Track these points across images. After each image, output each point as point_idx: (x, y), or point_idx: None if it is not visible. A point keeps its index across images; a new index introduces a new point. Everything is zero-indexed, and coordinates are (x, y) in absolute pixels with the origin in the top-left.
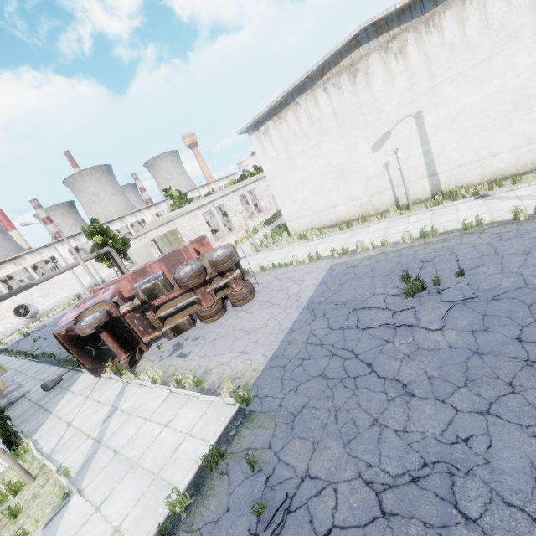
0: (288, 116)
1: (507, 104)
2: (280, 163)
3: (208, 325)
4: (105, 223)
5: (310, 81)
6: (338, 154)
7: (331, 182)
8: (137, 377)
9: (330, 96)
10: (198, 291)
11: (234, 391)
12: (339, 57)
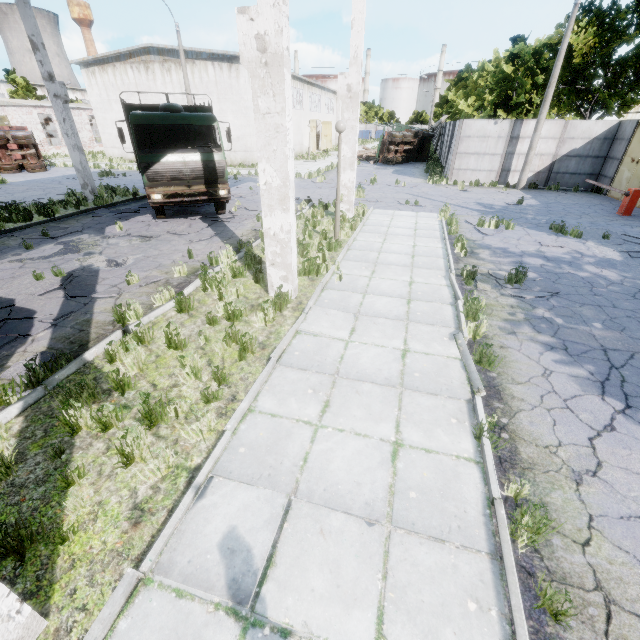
0: (109, 71)
1: None
2: (102, 101)
3: (4, 174)
4: None
5: (123, 57)
6: None
7: None
8: None
9: (135, 74)
10: None
11: None
12: (140, 53)
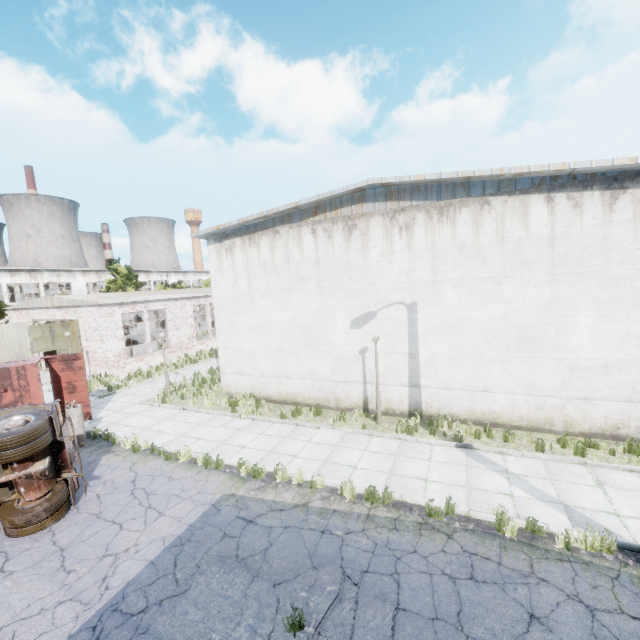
0: (262, 242)
1: (510, 336)
2: (235, 293)
3: None
4: (4, 269)
5: (299, 214)
6: (310, 313)
7: (292, 344)
8: None
9: (317, 241)
10: None
11: None
12: (339, 203)
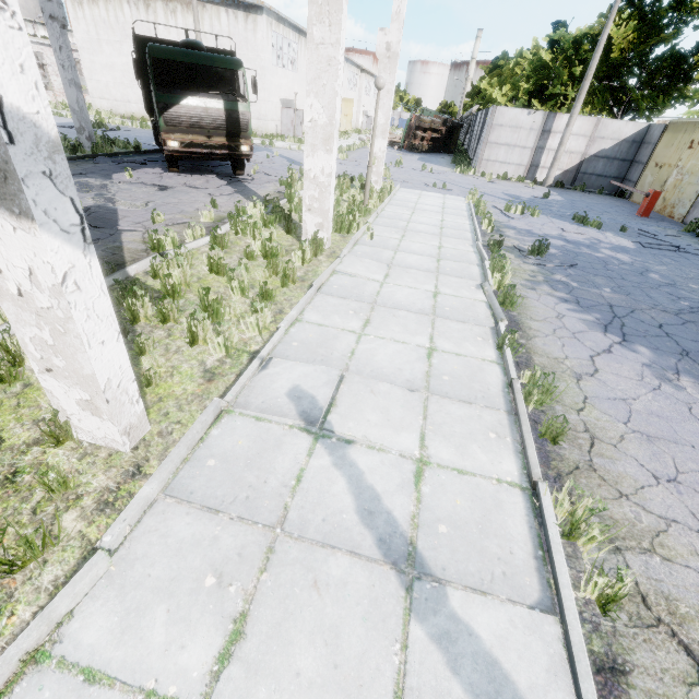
0: (100, 4)
1: None
2: (90, 39)
3: None
4: None
5: None
6: None
7: (128, 80)
8: None
9: (132, 11)
10: None
11: None
12: None
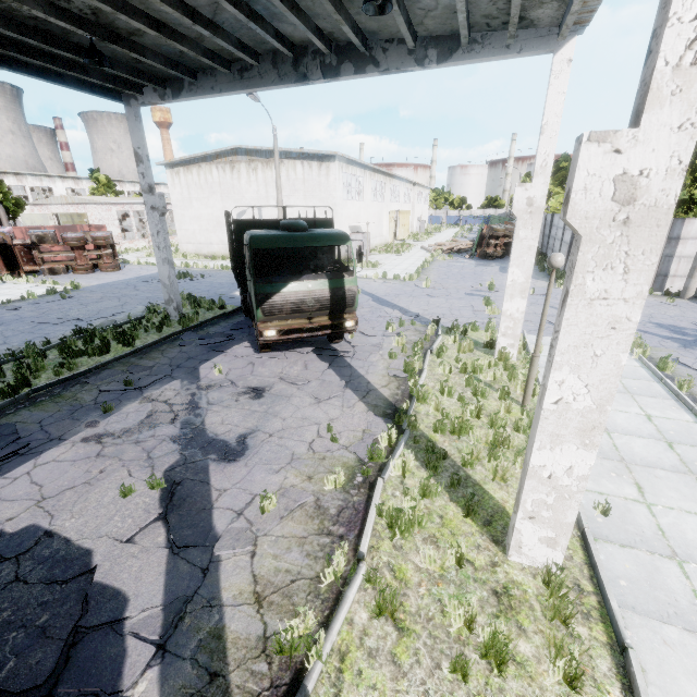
0: (194, 171)
1: None
2: (183, 199)
3: (77, 275)
4: None
5: (210, 158)
6: (219, 210)
7: (212, 227)
8: (15, 280)
9: (219, 173)
10: (77, 251)
11: (73, 282)
12: (227, 154)
